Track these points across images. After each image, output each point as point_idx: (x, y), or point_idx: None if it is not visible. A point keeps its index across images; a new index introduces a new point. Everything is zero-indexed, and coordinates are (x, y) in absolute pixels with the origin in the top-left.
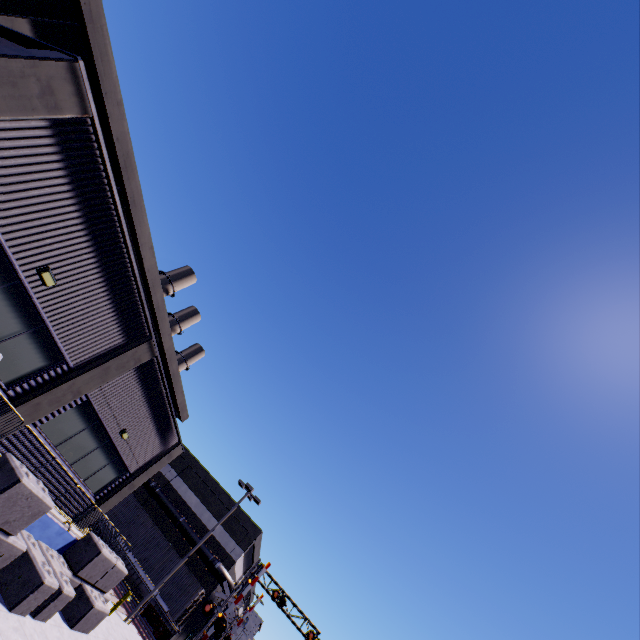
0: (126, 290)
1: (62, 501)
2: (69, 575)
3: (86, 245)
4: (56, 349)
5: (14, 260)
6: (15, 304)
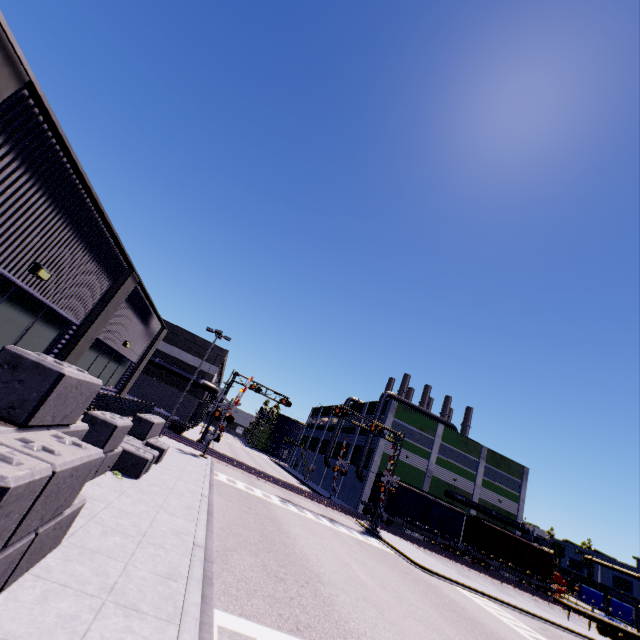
0: (102, 243)
1: (117, 410)
2: (141, 443)
3: (60, 224)
4: (61, 318)
5: (7, 274)
6: (19, 305)
